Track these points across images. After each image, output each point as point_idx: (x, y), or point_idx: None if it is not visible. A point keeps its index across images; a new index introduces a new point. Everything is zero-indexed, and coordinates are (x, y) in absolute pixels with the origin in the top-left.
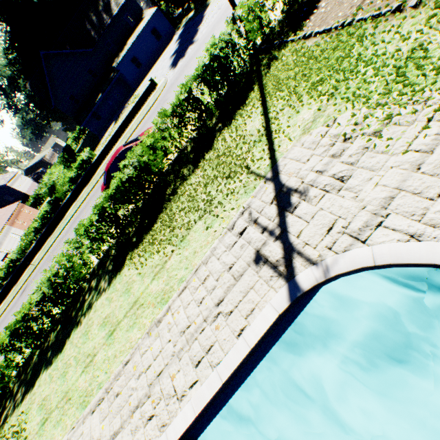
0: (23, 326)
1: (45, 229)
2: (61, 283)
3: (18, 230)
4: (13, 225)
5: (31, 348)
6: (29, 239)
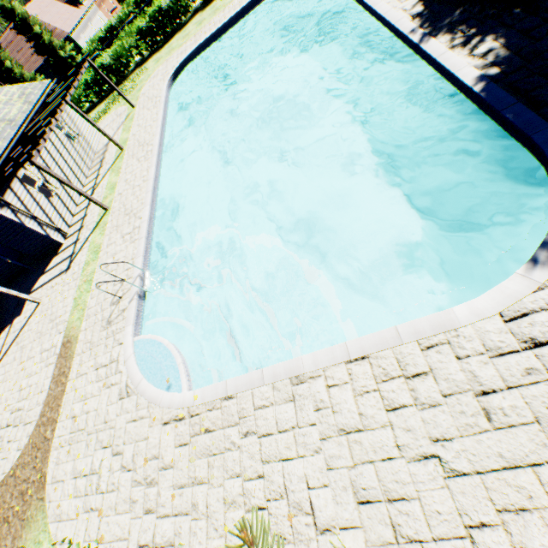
0: (149, 22)
1: (144, 5)
2: (175, 4)
3: (104, 17)
4: (100, 9)
5: (148, 44)
6: (129, 10)
